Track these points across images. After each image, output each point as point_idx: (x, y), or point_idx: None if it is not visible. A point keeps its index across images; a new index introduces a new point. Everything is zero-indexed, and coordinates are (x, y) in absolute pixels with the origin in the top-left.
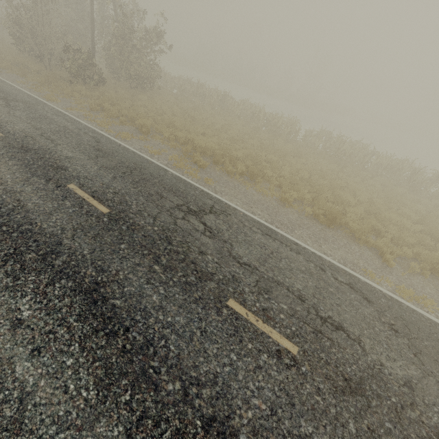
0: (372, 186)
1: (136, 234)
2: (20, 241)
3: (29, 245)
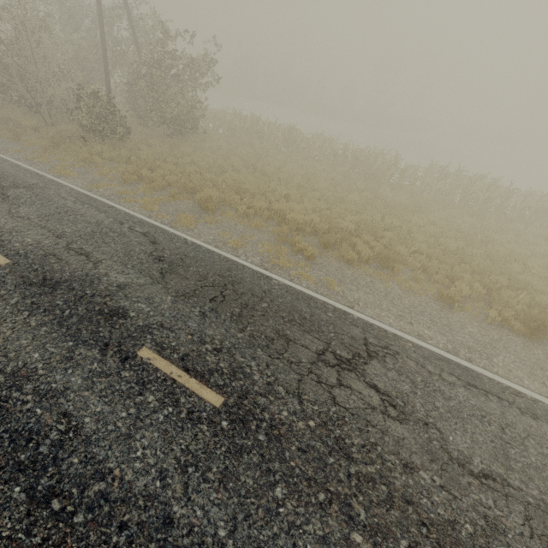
0: (531, 243)
1: (287, 449)
2: (93, 538)
3: (114, 545)
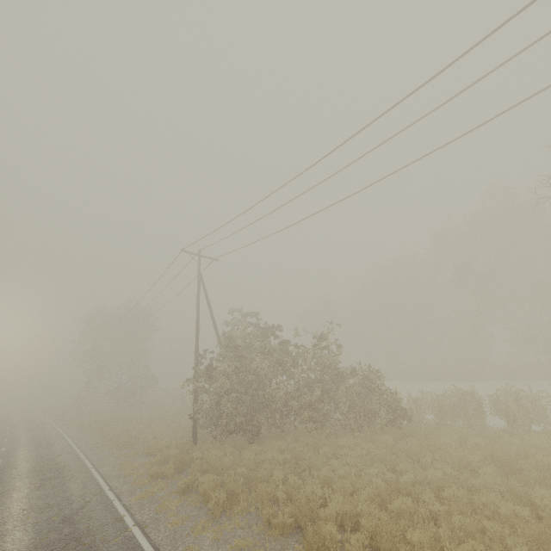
0: None
1: None
2: None
3: None
